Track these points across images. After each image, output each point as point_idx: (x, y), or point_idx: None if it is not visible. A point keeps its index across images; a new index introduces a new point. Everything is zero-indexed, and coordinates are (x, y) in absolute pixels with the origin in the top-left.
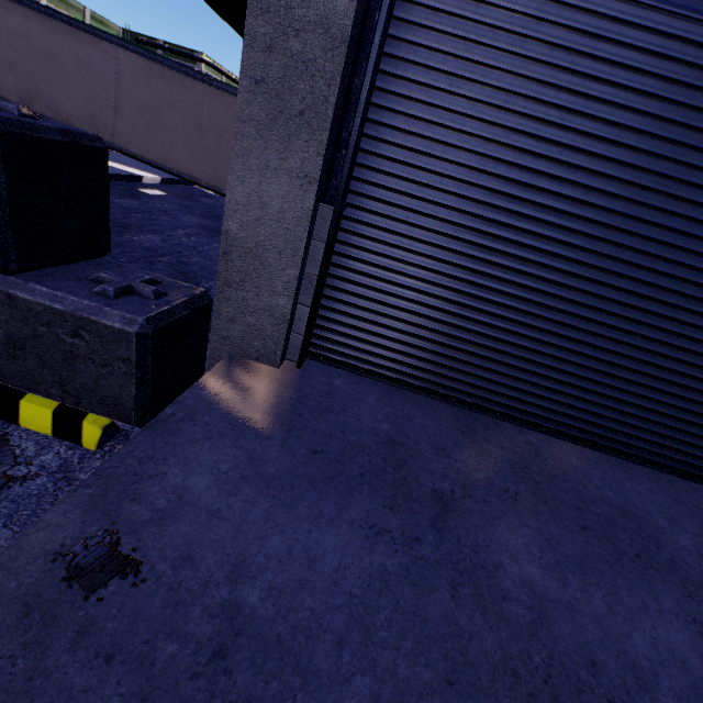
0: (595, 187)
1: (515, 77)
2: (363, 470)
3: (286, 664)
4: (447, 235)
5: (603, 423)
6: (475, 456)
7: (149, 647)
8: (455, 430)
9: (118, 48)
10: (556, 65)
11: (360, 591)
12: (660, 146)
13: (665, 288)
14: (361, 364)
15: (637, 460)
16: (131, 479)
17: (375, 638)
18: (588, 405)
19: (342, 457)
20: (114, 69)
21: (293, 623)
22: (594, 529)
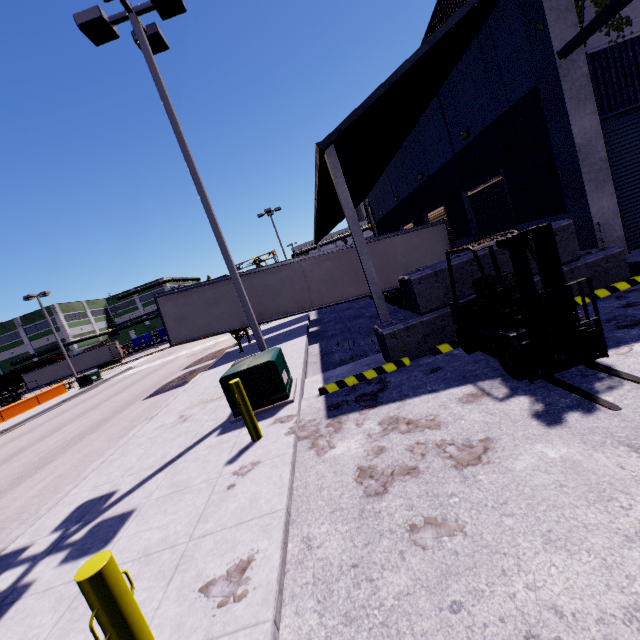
0: None
1: (635, 142)
2: None
3: None
4: None
5: None
6: None
7: None
8: None
9: (299, 262)
10: None
11: None
12: None
13: None
14: (639, 243)
15: None
16: None
17: None
18: None
19: None
20: (301, 272)
21: None
22: None
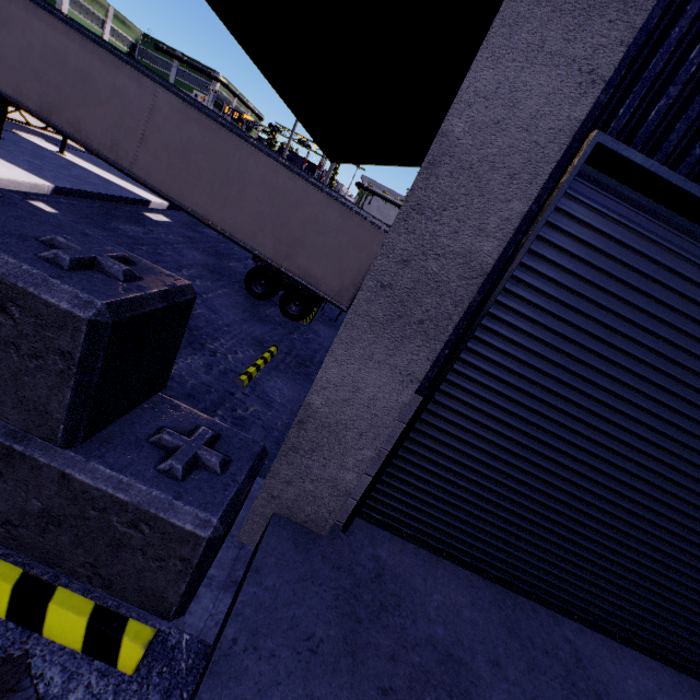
0: (672, 421)
1: (620, 318)
2: None
3: None
4: (523, 432)
5: (635, 620)
6: (527, 672)
7: None
8: (501, 626)
9: (158, 86)
10: (659, 318)
11: None
12: None
13: None
14: (406, 527)
15: (660, 658)
16: None
17: None
18: (623, 602)
19: (411, 697)
20: (150, 104)
21: None
22: None
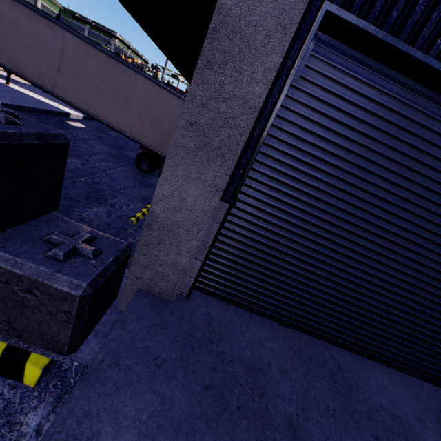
0: (391, 211)
1: (354, 143)
2: (239, 403)
3: None
4: (298, 226)
5: (376, 343)
6: (305, 375)
7: None
8: (290, 350)
9: (65, 32)
10: (379, 140)
11: None
12: (431, 195)
13: (422, 272)
14: (229, 295)
15: (392, 366)
16: None
17: None
18: (368, 333)
19: (224, 390)
20: (61, 45)
21: None
22: (382, 438)
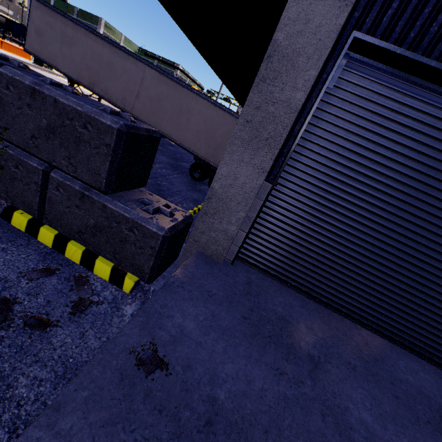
0: (419, 198)
1: (381, 137)
2: (270, 334)
3: (241, 436)
4: (330, 208)
5: (408, 332)
6: (330, 337)
7: (177, 410)
8: (318, 318)
9: (146, 66)
10: (404, 135)
11: (274, 405)
12: None
13: None
14: (266, 268)
15: (428, 360)
16: (158, 316)
17: (283, 434)
18: (400, 319)
19: (258, 323)
20: (141, 76)
21: (242, 415)
22: (402, 399)
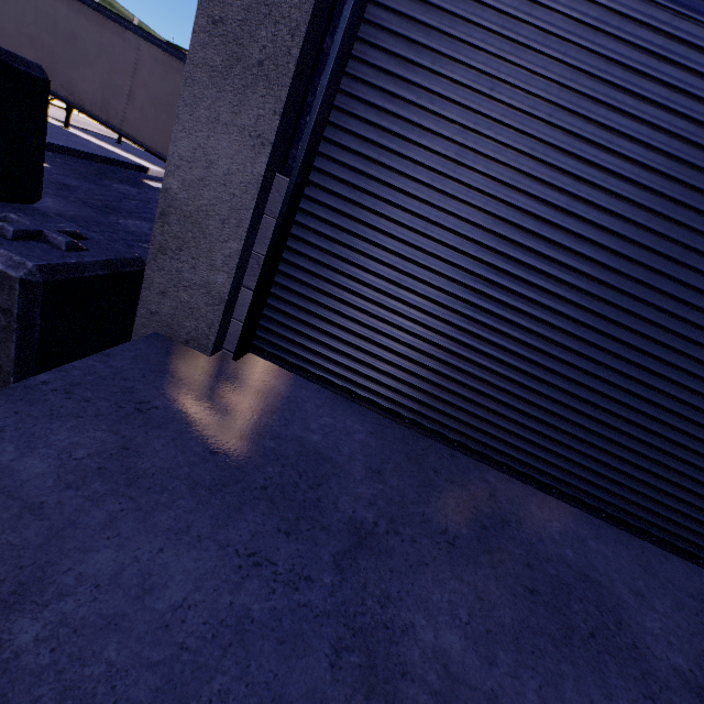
0: (582, 196)
1: (503, 62)
2: (268, 482)
3: None
4: (416, 231)
5: (572, 469)
6: (416, 486)
7: None
8: (401, 453)
9: (141, 40)
10: (548, 54)
11: (198, 643)
12: (655, 159)
13: (650, 321)
14: (309, 366)
15: (607, 518)
16: None
17: None
18: (556, 446)
19: (247, 463)
20: (134, 59)
21: (71, 682)
22: (543, 594)
